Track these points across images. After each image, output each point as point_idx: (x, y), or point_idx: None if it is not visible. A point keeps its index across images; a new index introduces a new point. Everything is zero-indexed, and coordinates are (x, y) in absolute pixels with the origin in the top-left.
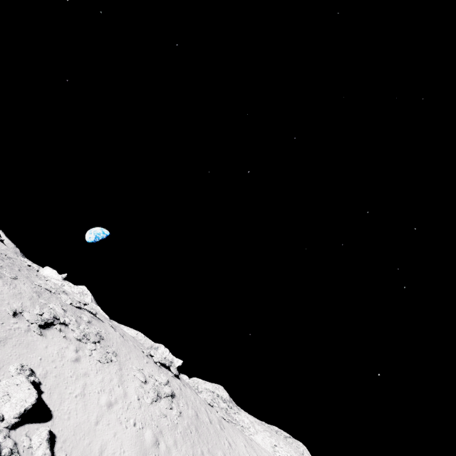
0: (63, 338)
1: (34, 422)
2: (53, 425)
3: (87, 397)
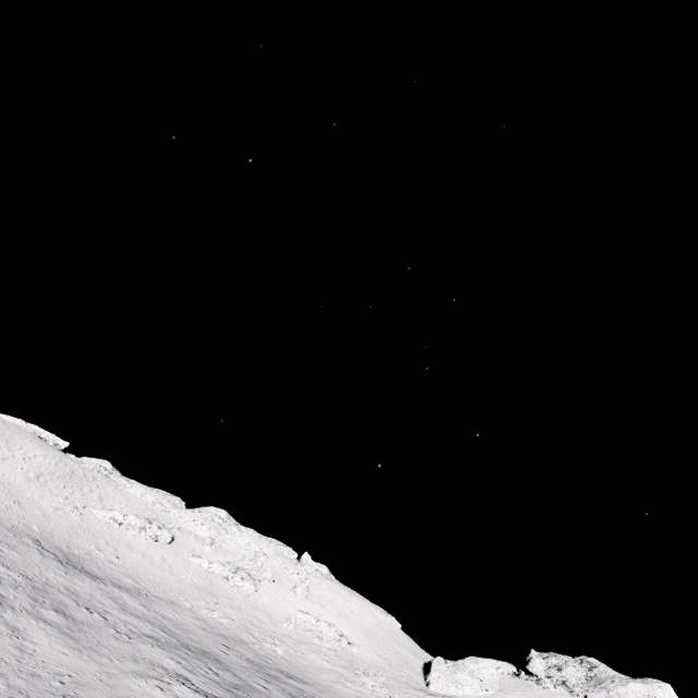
0: None
1: None
2: None
3: None
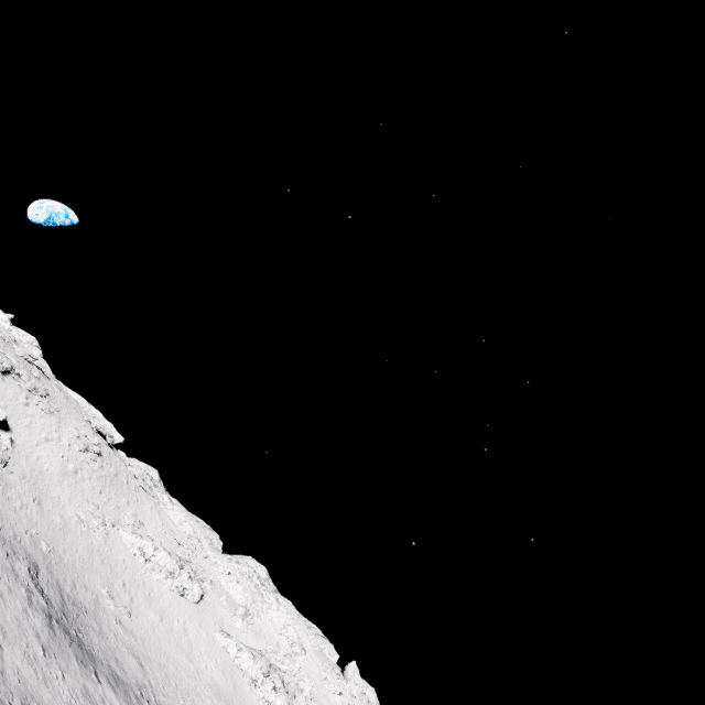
0: (17, 385)
1: (2, 429)
2: (11, 435)
3: (33, 430)
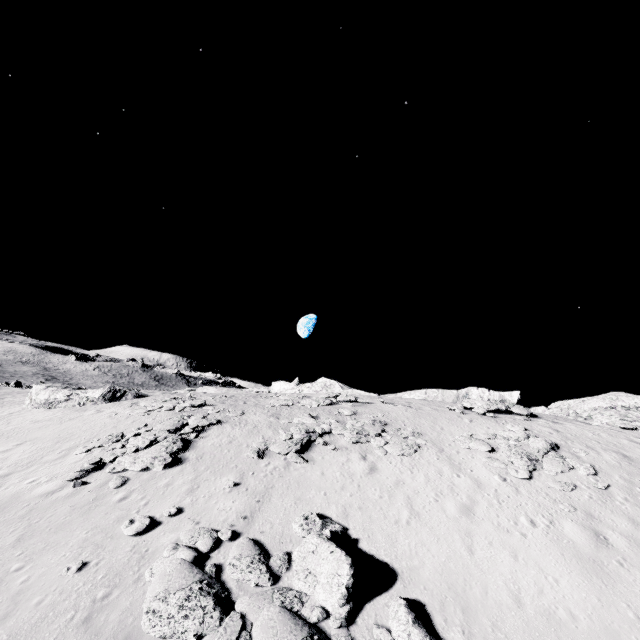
0: (335, 451)
1: (375, 594)
2: (405, 585)
3: (425, 516)
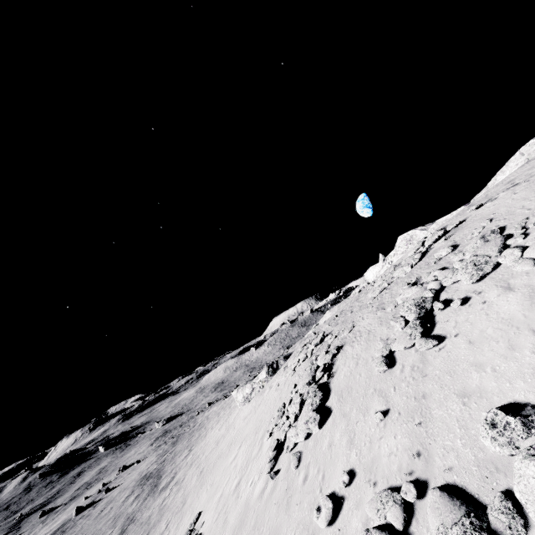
0: (463, 304)
1: None
2: None
3: None
